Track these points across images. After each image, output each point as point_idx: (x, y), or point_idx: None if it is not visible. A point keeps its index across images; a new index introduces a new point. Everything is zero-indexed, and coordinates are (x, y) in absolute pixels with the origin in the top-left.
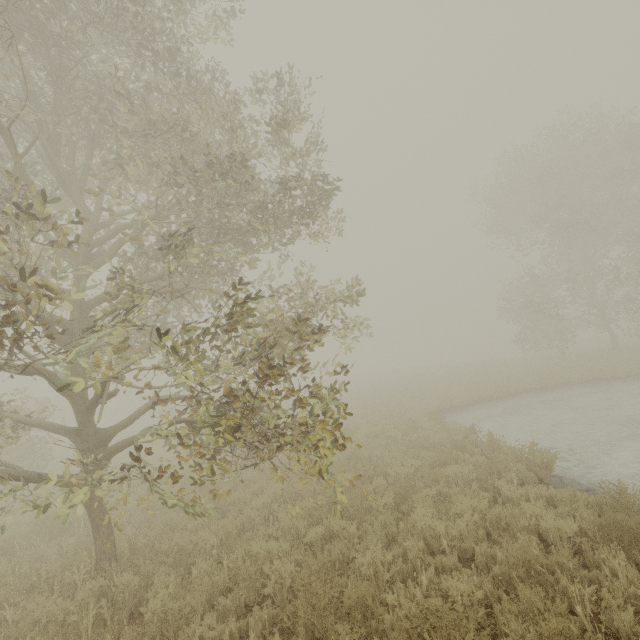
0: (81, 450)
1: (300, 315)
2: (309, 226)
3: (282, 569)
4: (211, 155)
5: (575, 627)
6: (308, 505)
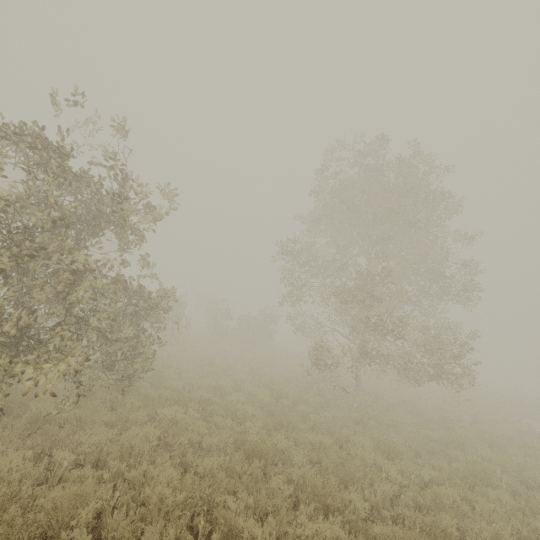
0: (360, 351)
1: (465, 343)
2: (465, 302)
3: (431, 414)
4: (434, 268)
5: (533, 449)
6: (431, 406)
